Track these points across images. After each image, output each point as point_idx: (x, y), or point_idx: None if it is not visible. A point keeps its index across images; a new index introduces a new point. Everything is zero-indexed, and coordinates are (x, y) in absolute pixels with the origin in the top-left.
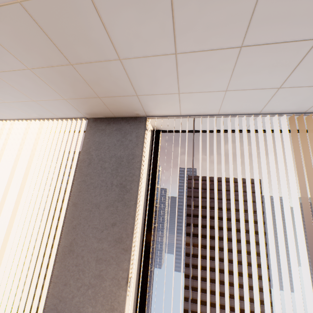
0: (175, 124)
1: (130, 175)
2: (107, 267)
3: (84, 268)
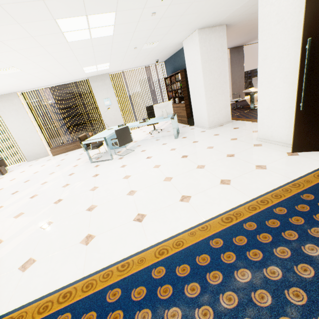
0: None
1: None
2: None
3: None
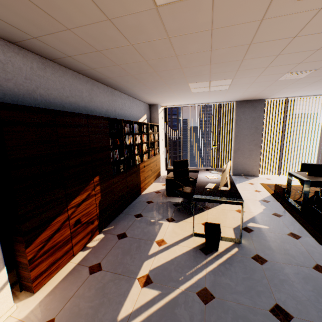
0: (275, 99)
1: (259, 123)
2: (252, 152)
3: (244, 153)
